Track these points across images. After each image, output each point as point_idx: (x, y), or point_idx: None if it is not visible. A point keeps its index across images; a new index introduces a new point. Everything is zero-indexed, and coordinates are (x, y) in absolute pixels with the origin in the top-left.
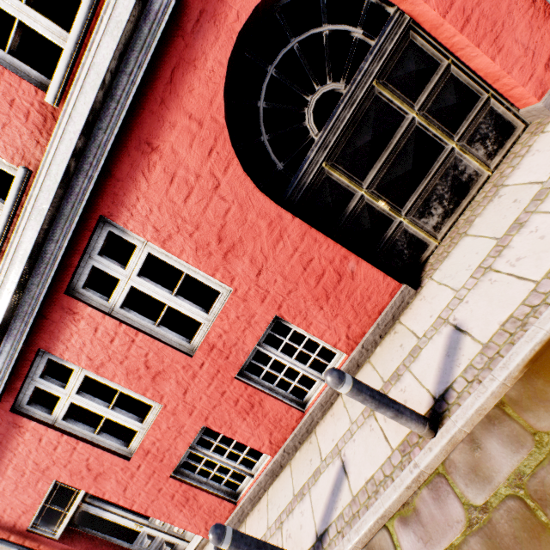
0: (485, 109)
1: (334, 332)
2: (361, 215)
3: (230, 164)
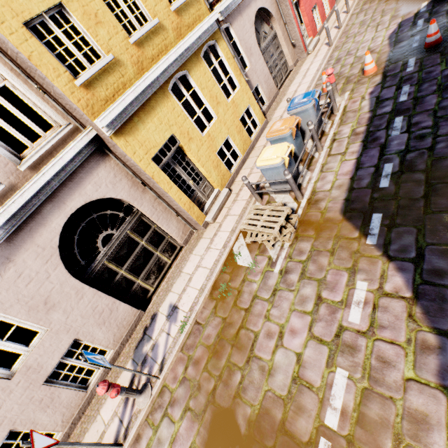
0: None
1: (330, 3)
2: None
3: None
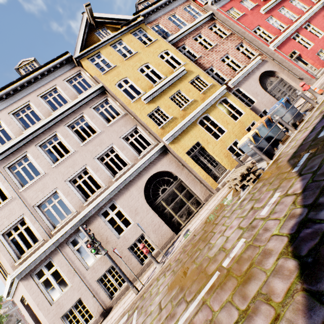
0: None
1: None
2: None
3: None
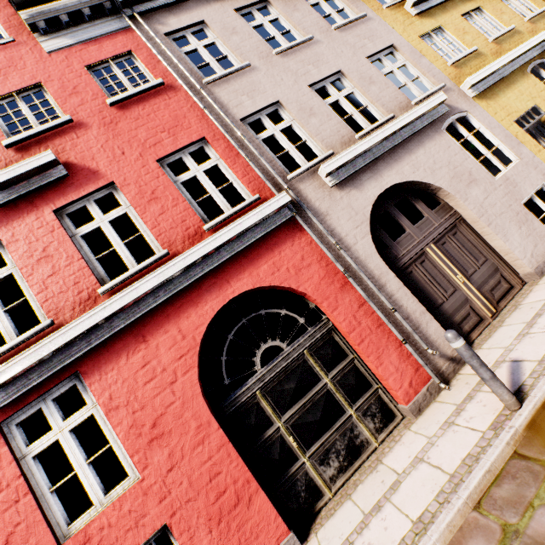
0: (375, 394)
1: None
2: (274, 443)
3: (191, 369)
